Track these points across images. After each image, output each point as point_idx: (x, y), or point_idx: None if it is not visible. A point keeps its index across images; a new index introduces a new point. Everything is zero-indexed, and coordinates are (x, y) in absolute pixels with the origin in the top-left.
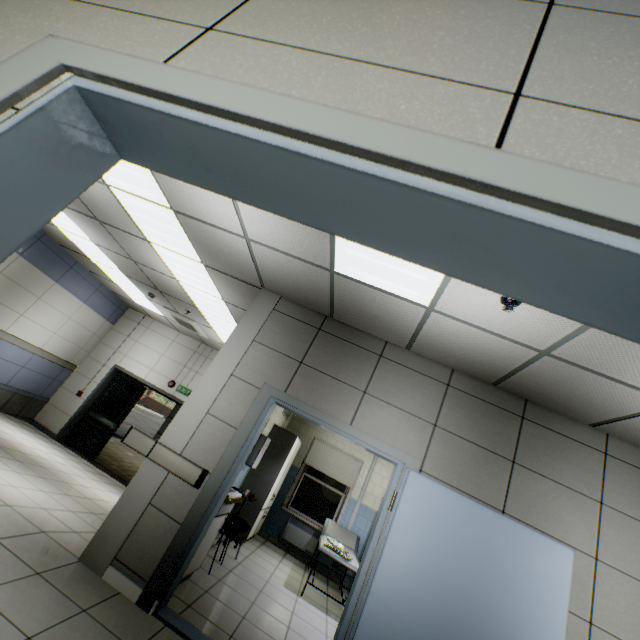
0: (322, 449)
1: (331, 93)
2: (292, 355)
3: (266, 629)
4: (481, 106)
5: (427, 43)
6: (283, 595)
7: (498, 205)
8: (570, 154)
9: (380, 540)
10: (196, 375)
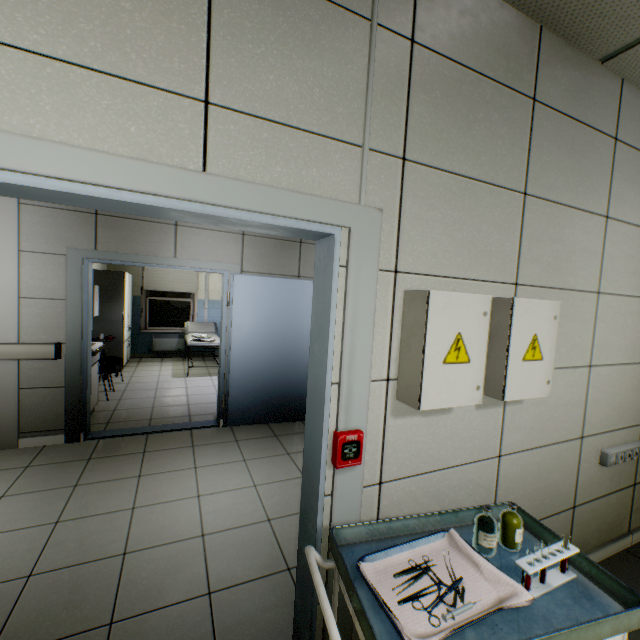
0: (156, 272)
1: (67, 118)
2: (82, 209)
3: (173, 404)
4: (186, 120)
5: (121, 26)
6: (175, 383)
7: (214, 211)
8: (243, 161)
9: (228, 326)
10: None
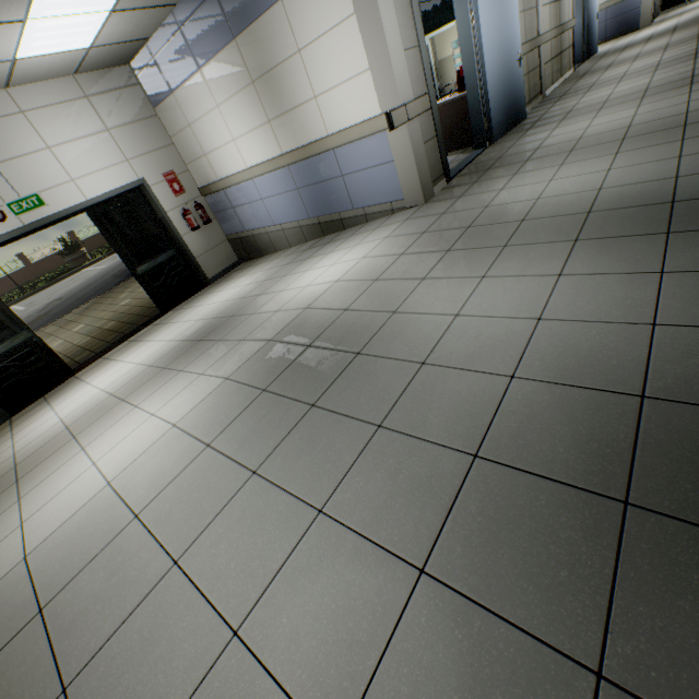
0: None
1: None
2: None
3: None
4: None
5: None
6: None
7: None
8: None
9: (477, 49)
10: (1, 170)
